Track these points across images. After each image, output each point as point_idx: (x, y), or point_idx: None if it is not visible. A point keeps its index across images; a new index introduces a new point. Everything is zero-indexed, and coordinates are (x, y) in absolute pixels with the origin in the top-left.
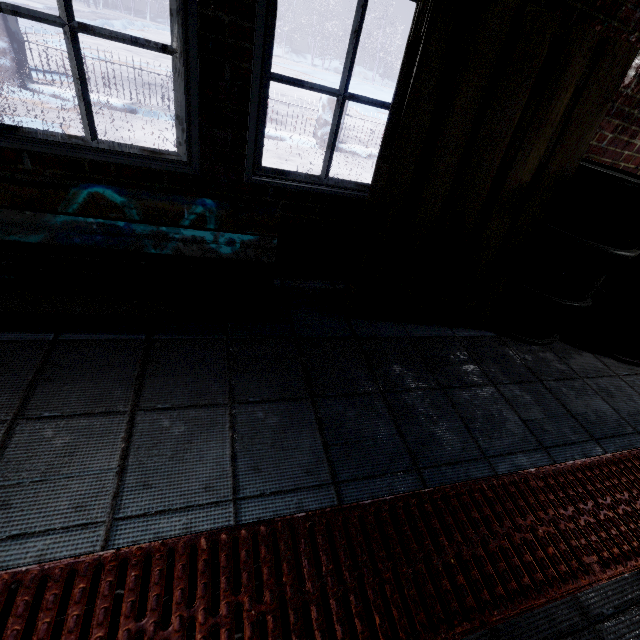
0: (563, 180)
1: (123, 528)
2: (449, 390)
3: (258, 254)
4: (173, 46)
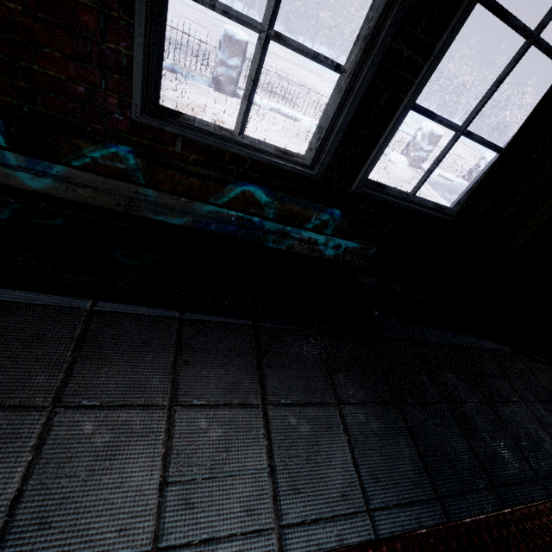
0: None
1: (290, 537)
2: (494, 404)
3: (353, 259)
4: (345, 66)
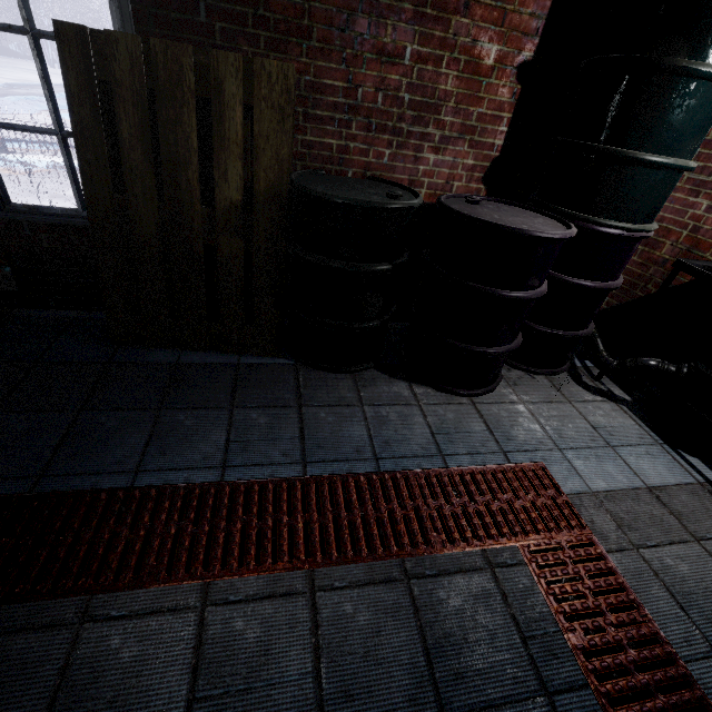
0: (280, 196)
1: None
2: (166, 411)
3: None
4: None
